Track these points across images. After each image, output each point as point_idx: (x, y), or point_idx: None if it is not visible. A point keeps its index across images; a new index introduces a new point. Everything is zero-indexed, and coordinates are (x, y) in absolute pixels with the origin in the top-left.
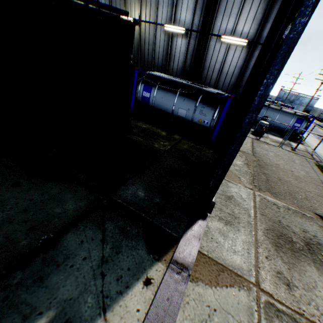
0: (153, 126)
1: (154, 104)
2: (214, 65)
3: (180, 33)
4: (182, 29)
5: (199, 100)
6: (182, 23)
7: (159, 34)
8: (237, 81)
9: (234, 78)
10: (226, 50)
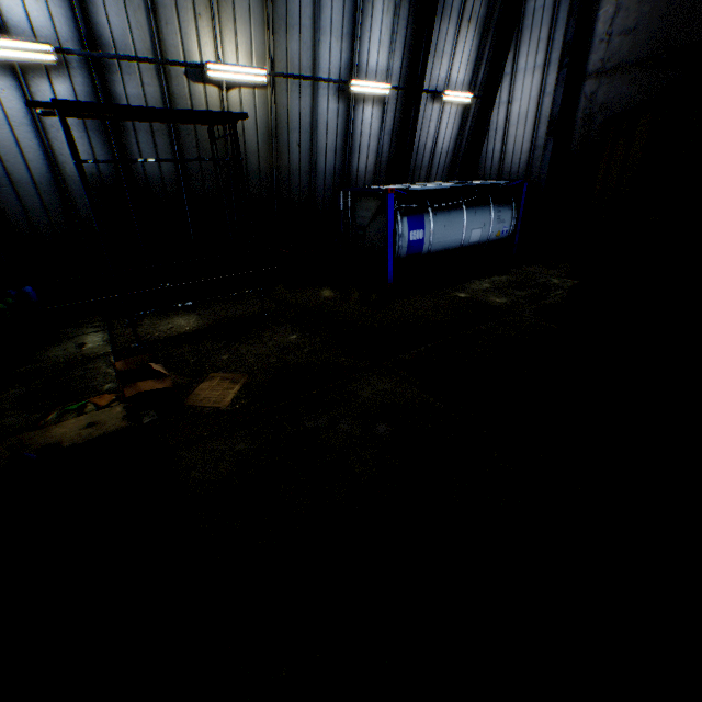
0: (480, 280)
1: (431, 247)
2: (424, 143)
3: (383, 95)
4: (386, 86)
5: (491, 203)
6: (372, 75)
7: (325, 103)
8: (455, 160)
9: (450, 156)
10: (439, 114)
